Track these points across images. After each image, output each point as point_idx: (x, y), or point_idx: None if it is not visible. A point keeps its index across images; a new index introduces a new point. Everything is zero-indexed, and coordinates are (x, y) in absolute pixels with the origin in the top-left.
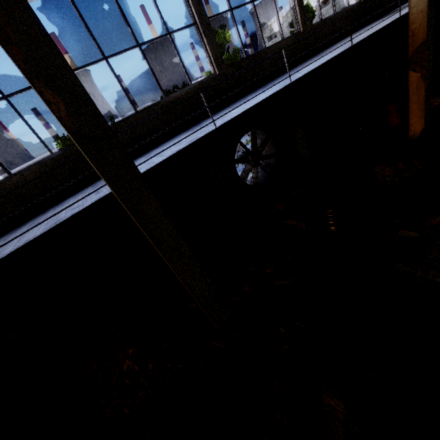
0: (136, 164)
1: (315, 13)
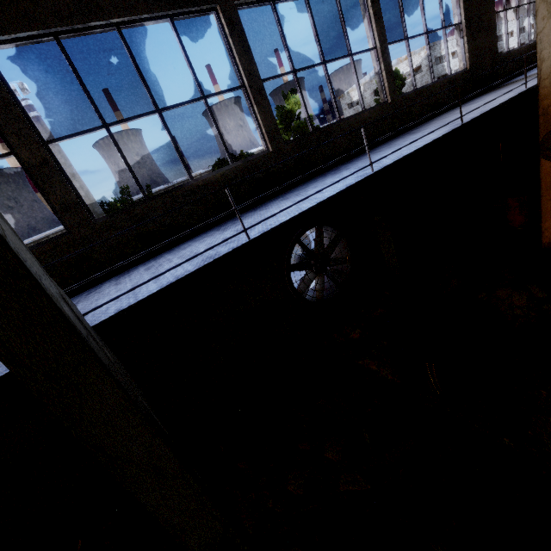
0: (125, 282)
1: (405, 81)
